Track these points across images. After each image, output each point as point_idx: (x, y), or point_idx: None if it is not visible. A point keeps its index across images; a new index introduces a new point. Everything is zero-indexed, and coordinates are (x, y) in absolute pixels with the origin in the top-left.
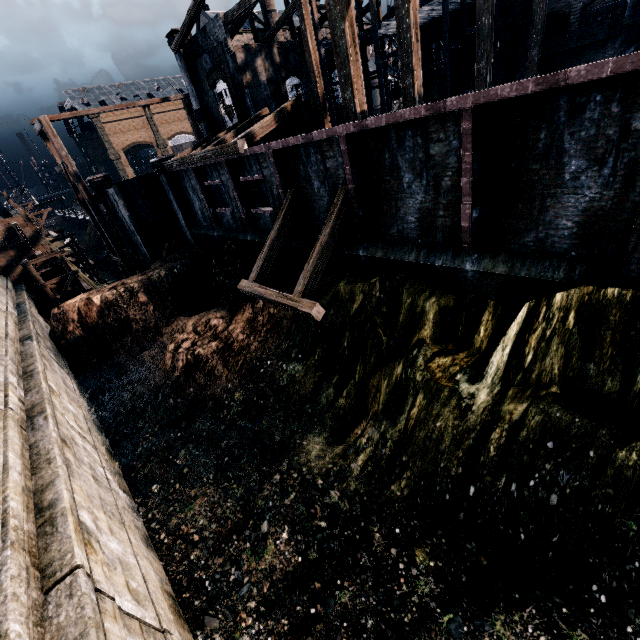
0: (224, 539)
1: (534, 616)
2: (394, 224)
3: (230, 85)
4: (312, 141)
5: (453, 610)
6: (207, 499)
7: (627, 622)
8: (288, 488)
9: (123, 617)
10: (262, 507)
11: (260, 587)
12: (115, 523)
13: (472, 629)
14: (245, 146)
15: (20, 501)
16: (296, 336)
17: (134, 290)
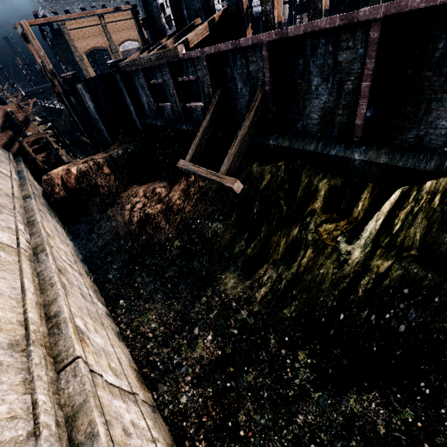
0: (169, 337)
1: (377, 397)
2: (300, 120)
3: None
4: (239, 47)
5: (322, 390)
6: (157, 311)
7: (442, 406)
8: (212, 307)
9: (108, 386)
10: (194, 318)
11: (193, 368)
12: (98, 325)
13: (334, 402)
14: (183, 51)
15: (35, 312)
16: (218, 203)
17: (100, 164)
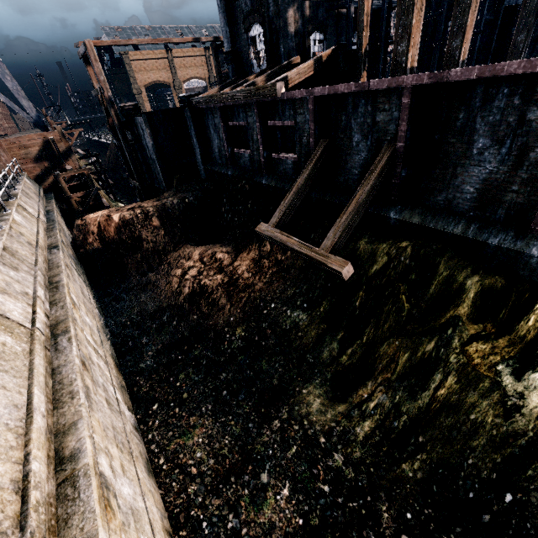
0: (222, 479)
1: None
2: (443, 191)
3: (266, 29)
4: (366, 90)
5: None
6: (205, 431)
7: None
8: (289, 440)
9: None
10: (261, 454)
11: None
12: (125, 456)
13: None
14: (282, 89)
15: (42, 457)
16: (303, 284)
17: (149, 214)
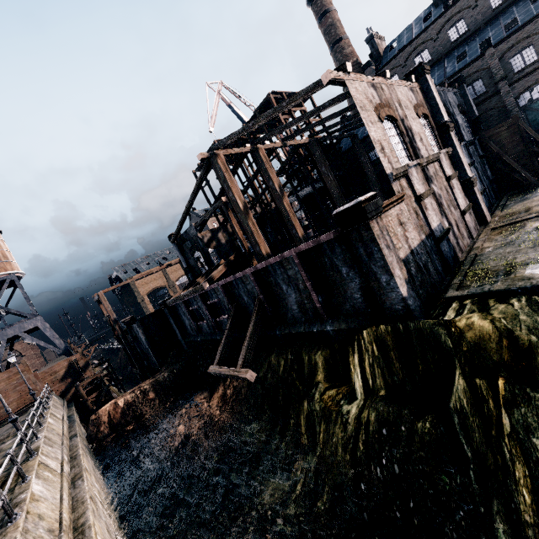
0: None
1: None
2: (288, 312)
3: (202, 252)
4: (238, 278)
5: None
6: None
7: None
8: (247, 524)
9: None
10: None
11: None
12: None
13: None
14: (207, 285)
15: (68, 516)
16: (251, 400)
17: (146, 390)
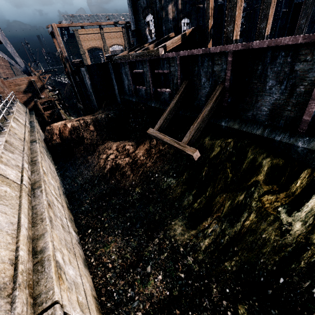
0: (125, 270)
1: None
2: (251, 110)
3: (155, 17)
4: (208, 53)
5: None
6: (117, 244)
7: None
8: (163, 249)
9: None
10: (147, 257)
11: (144, 304)
12: (71, 255)
13: None
14: (163, 52)
15: (25, 249)
16: (173, 163)
17: (88, 123)
